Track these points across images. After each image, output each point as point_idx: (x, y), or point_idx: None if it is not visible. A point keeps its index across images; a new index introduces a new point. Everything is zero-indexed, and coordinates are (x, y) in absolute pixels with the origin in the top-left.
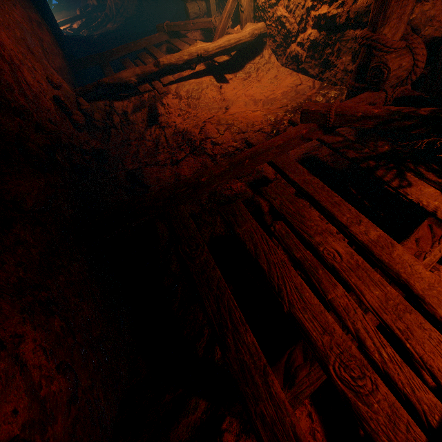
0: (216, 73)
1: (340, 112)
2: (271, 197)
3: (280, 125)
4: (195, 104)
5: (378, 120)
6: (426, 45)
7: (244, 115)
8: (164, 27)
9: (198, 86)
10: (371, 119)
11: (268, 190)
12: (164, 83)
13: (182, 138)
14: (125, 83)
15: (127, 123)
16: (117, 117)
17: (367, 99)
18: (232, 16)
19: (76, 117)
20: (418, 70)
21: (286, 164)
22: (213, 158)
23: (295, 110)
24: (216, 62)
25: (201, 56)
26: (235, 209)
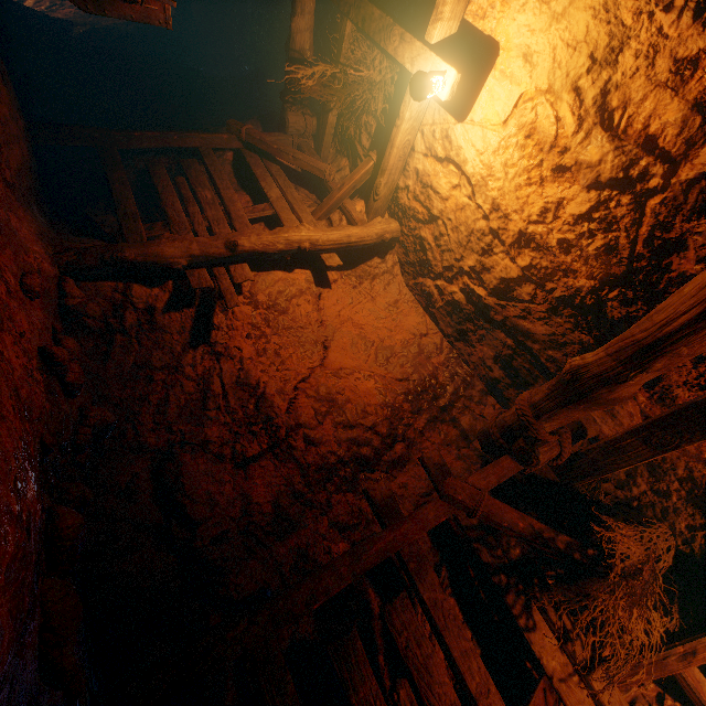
0: (316, 266)
1: (487, 514)
2: (395, 628)
3: (399, 420)
4: (278, 322)
5: (521, 535)
6: (572, 434)
7: (354, 385)
8: (241, 133)
9: (287, 289)
10: (515, 532)
11: (392, 612)
12: (236, 280)
13: (256, 407)
14: (166, 264)
15: (150, 328)
16: (134, 313)
17: (510, 472)
18: (358, 188)
19: (74, 376)
20: (560, 462)
21: (415, 560)
22: (304, 471)
23: (419, 393)
24: (323, 261)
25: (304, 249)
26: (351, 651)
